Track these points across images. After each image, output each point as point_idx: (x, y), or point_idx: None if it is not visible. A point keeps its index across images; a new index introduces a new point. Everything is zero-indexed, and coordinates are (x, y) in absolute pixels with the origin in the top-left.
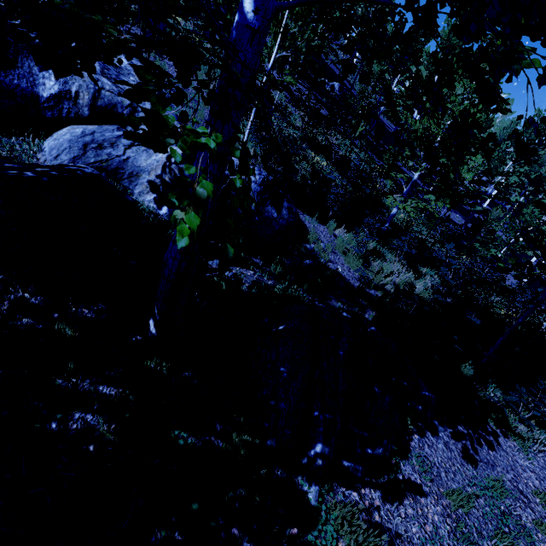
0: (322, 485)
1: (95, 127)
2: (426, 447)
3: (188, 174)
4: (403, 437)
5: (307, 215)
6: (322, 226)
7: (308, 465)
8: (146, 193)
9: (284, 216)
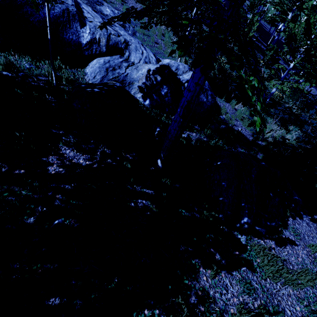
0: (247, 236)
1: (109, 58)
2: (296, 224)
3: (159, 80)
4: (284, 218)
5: (218, 97)
6: (227, 104)
7: (240, 227)
8: (137, 93)
9: (209, 100)
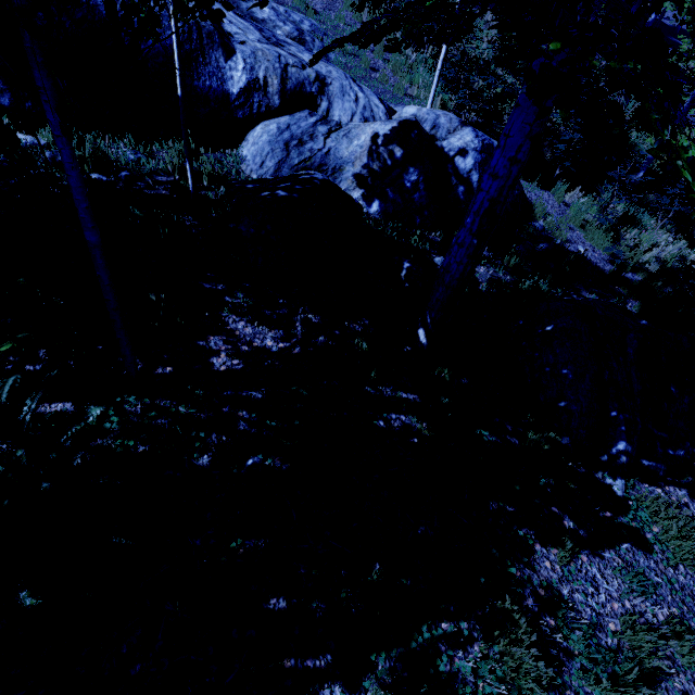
0: (626, 480)
1: (287, 118)
2: None
3: (398, 156)
4: None
5: (523, 180)
6: (546, 193)
7: (609, 462)
8: (352, 189)
9: None
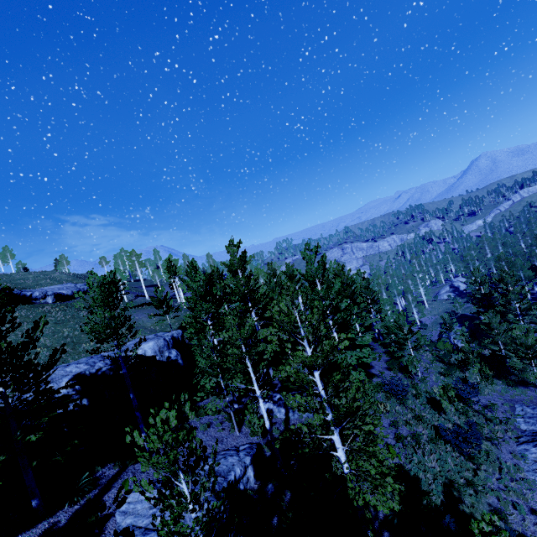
0: None
1: None
2: None
3: None
4: None
5: None
6: None
7: None
8: None
9: None
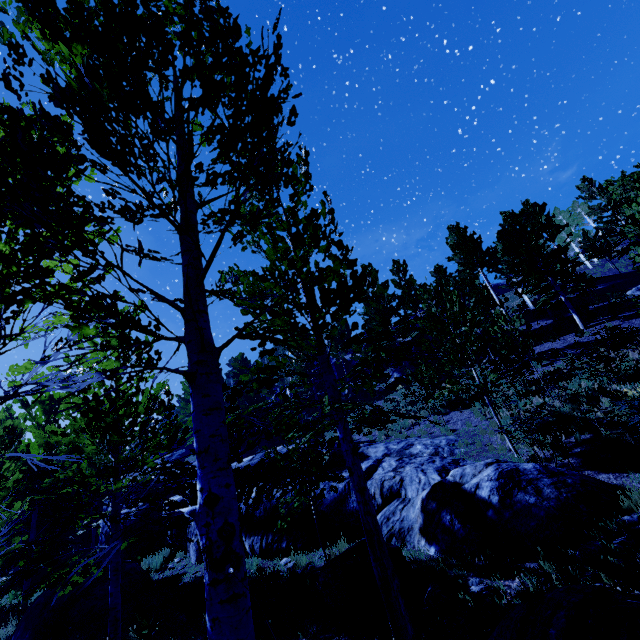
0: None
1: (386, 508)
2: None
3: (434, 506)
4: None
5: (636, 472)
6: None
7: None
8: (420, 539)
9: (549, 495)
